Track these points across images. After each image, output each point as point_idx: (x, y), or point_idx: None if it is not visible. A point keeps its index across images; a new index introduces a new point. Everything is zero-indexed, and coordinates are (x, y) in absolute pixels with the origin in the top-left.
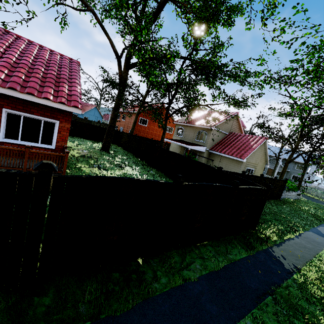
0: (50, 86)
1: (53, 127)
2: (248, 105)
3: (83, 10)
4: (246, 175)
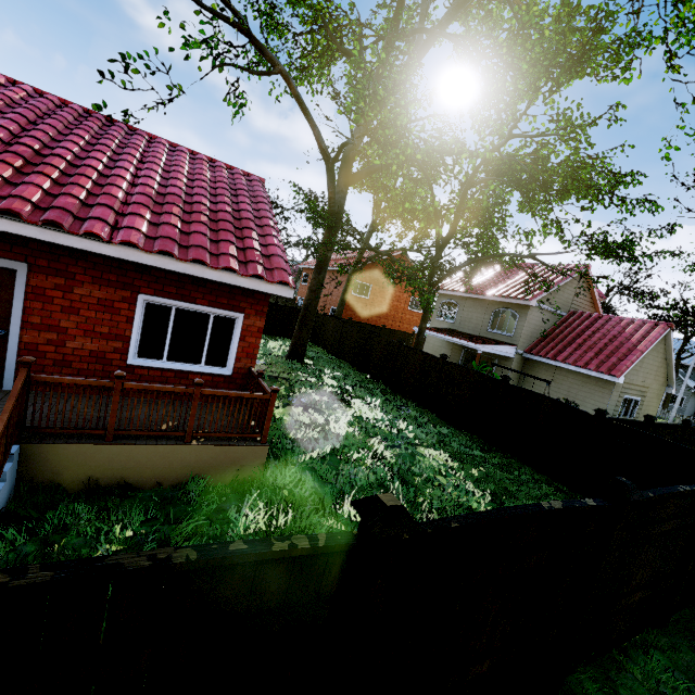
0: (229, 241)
1: (232, 327)
2: (648, 255)
3: (267, 74)
4: (654, 425)
